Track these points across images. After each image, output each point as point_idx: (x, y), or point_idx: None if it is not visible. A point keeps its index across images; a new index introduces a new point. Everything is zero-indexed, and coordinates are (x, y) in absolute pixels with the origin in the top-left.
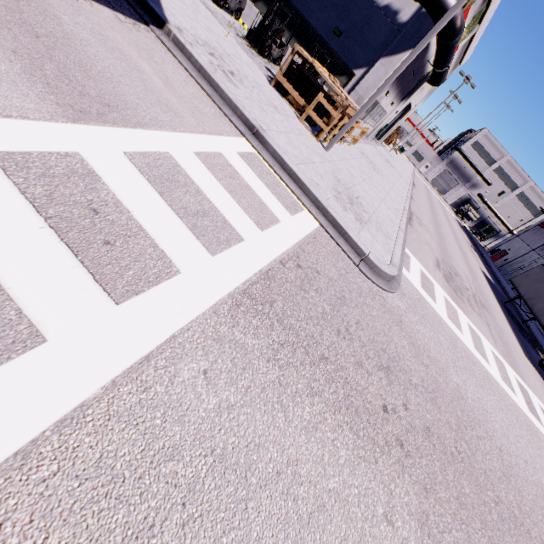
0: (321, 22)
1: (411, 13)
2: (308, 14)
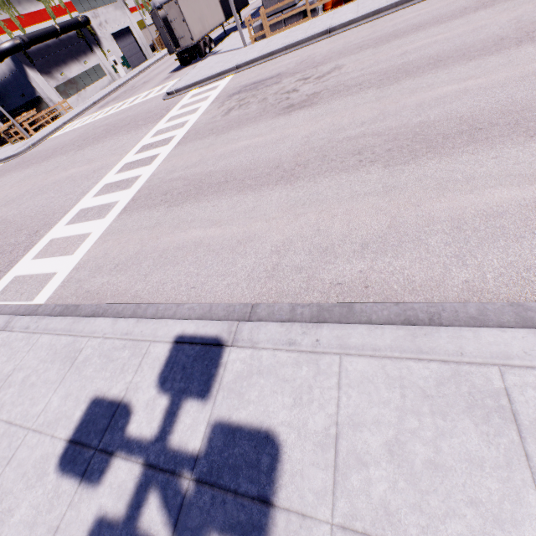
0: (20, 100)
1: (12, 61)
2: (17, 104)
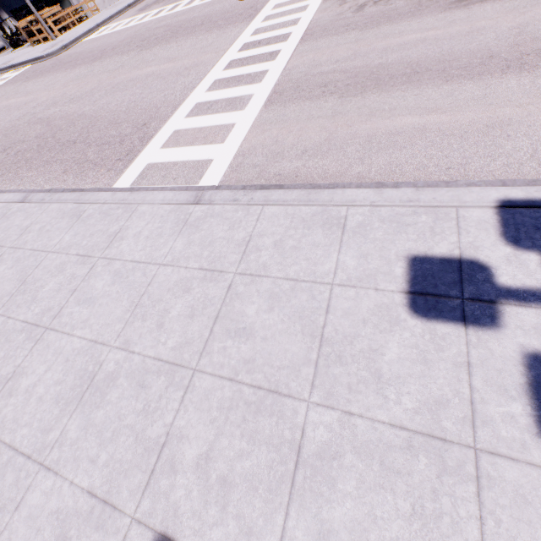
0: None
1: None
2: None
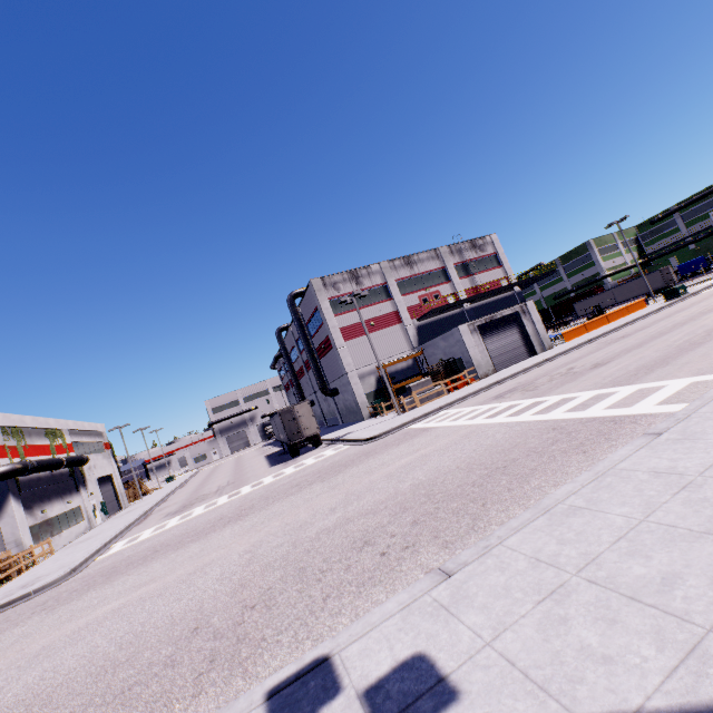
0: None
1: None
2: None
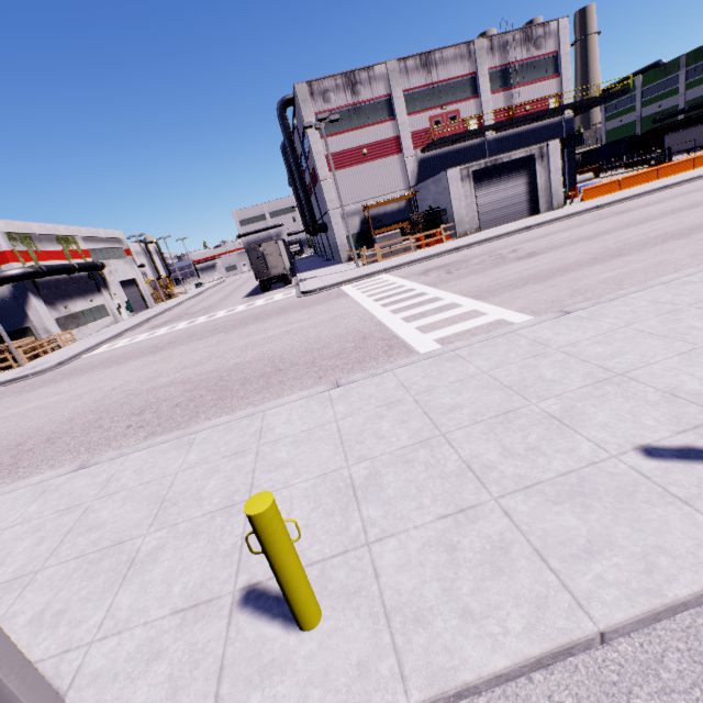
0: None
1: (10, 288)
2: None
